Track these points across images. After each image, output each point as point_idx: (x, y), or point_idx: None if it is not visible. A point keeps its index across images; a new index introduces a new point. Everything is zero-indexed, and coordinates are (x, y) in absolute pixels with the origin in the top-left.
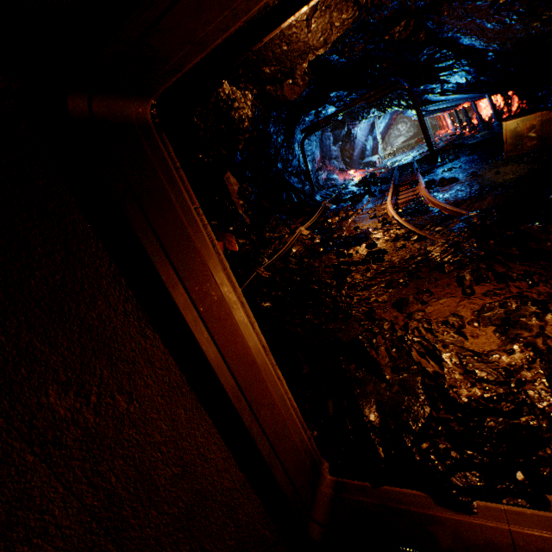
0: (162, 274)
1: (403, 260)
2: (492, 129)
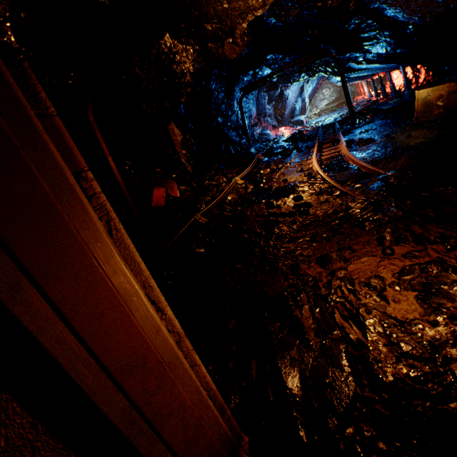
0: None
1: (326, 214)
2: (403, 97)
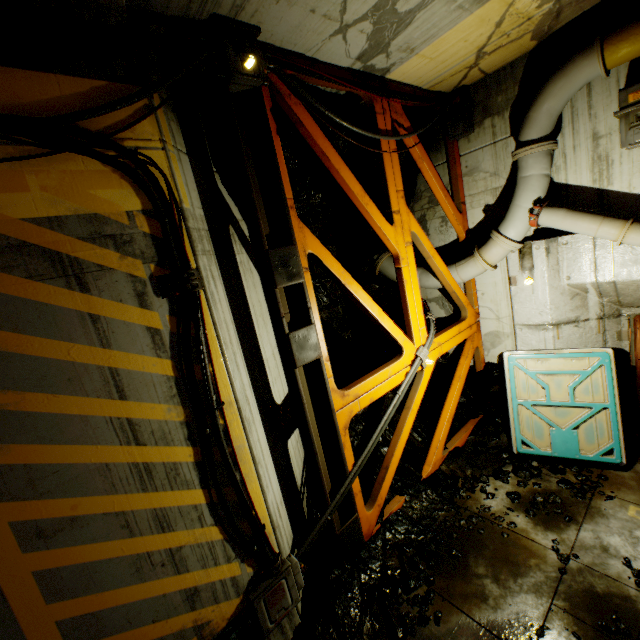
0: None
1: None
2: None
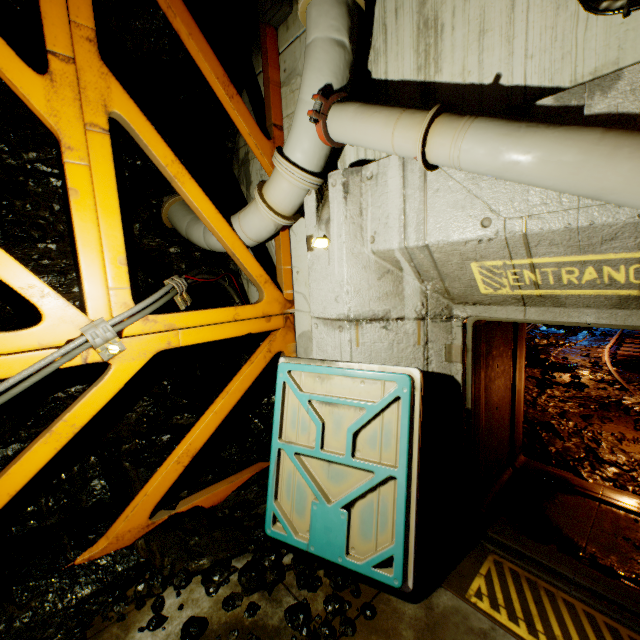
0: (517, 352)
1: (599, 396)
2: None
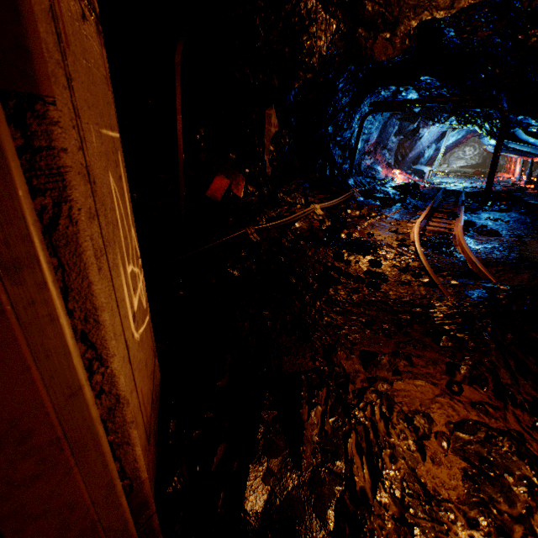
0: None
1: (400, 300)
2: None
